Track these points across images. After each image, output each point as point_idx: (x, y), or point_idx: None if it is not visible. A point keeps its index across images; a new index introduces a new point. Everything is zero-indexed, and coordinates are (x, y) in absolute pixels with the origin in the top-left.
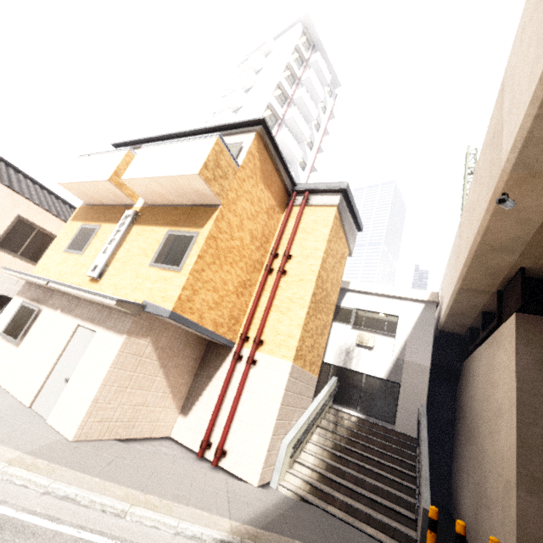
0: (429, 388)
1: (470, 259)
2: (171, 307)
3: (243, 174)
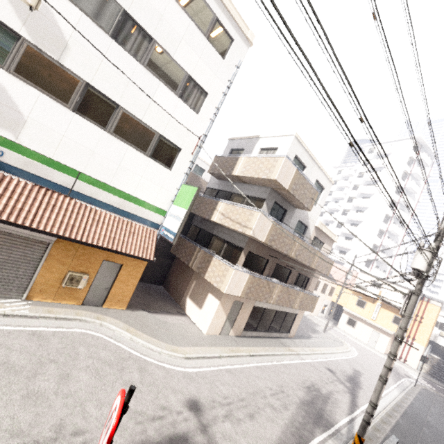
0: None
1: None
2: None
3: None
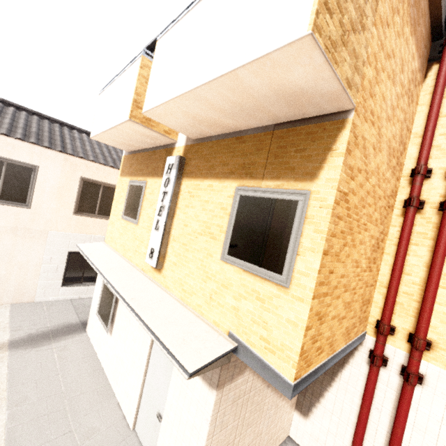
0: None
1: None
2: (290, 375)
3: (386, 4)
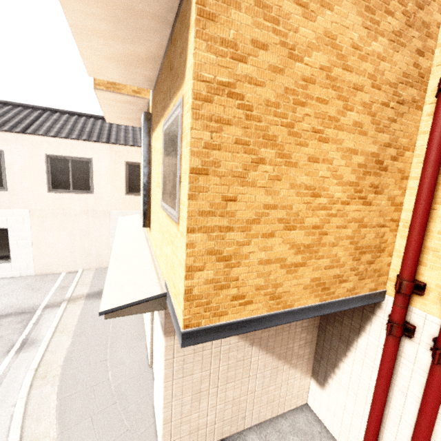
0: None
1: None
2: (180, 321)
3: None
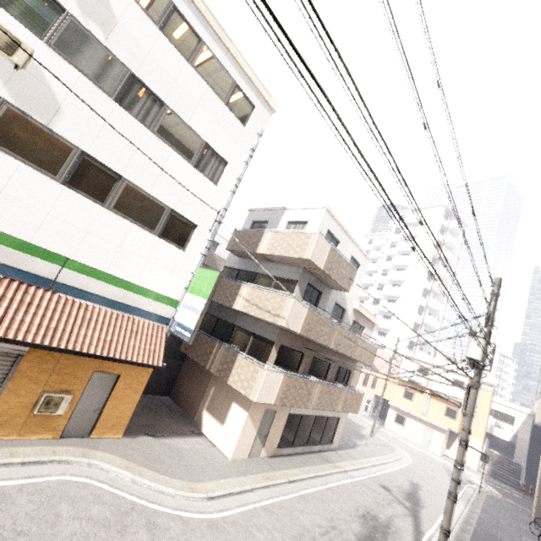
0: (530, 445)
1: (538, 423)
2: (456, 431)
3: None
